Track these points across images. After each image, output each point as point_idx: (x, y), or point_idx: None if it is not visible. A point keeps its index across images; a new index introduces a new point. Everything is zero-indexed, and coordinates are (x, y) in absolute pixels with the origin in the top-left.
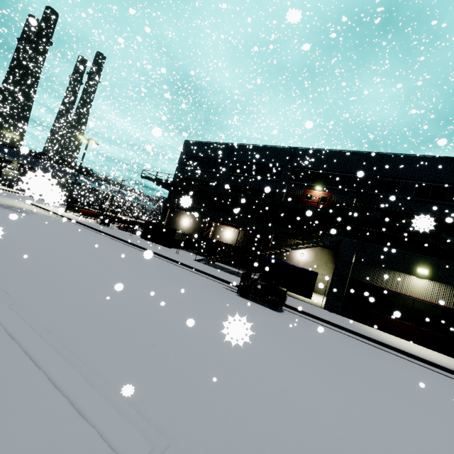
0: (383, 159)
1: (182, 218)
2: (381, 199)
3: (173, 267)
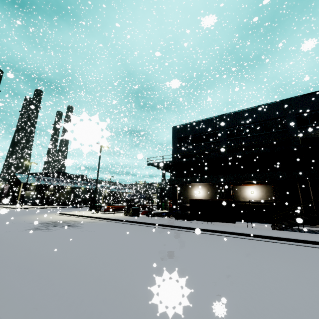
0: None
1: (194, 190)
2: None
3: None
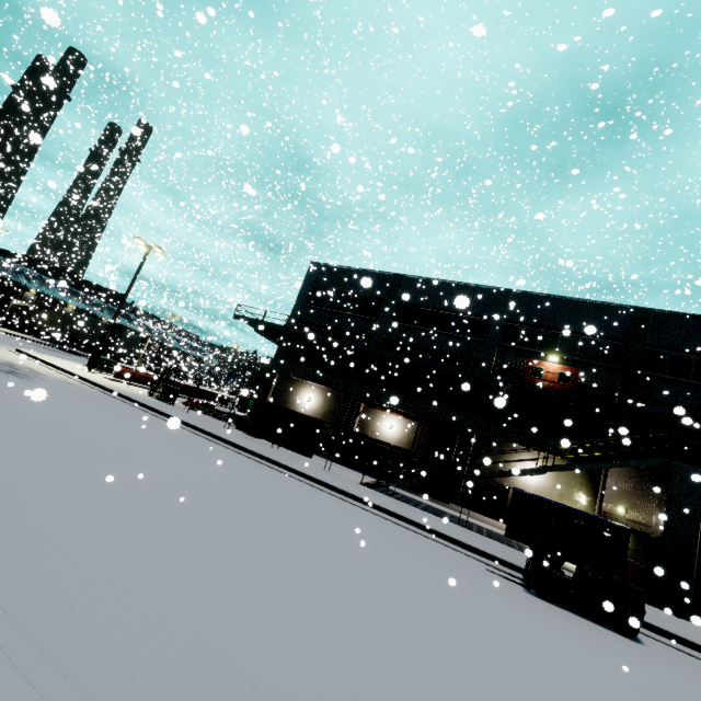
0: (660, 319)
1: (302, 393)
2: (664, 385)
3: (357, 511)
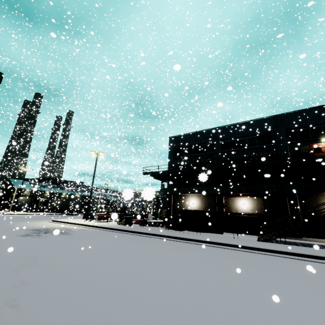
0: None
1: (188, 201)
2: None
3: (292, 261)
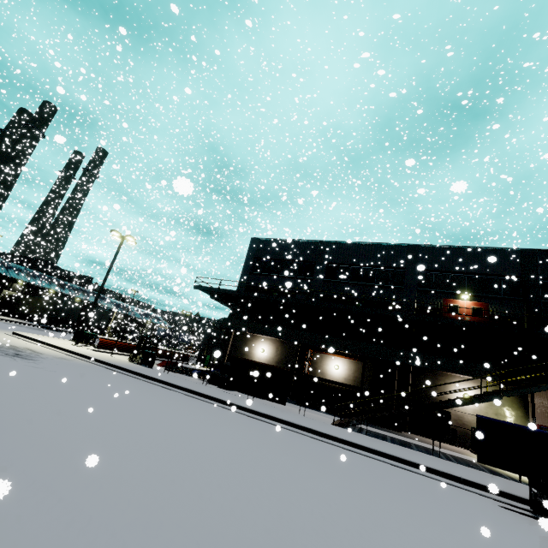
0: (545, 257)
1: (256, 345)
2: None
3: (354, 457)
